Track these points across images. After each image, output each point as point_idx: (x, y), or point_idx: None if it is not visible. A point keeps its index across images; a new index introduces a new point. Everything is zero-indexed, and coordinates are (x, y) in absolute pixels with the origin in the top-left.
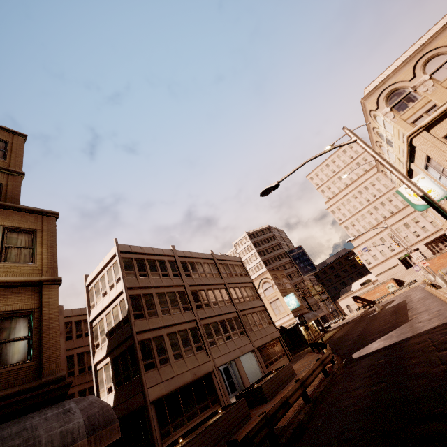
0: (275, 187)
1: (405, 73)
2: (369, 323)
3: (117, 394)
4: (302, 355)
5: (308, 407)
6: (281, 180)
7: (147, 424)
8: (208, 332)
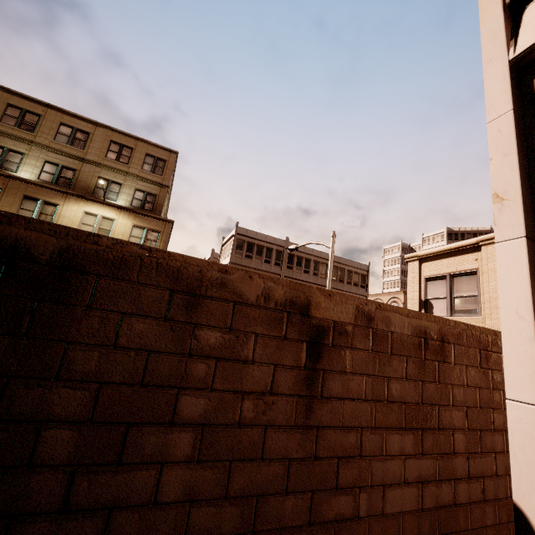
0: (295, 249)
1: None
2: None
3: None
4: None
5: None
6: (297, 246)
7: None
8: None
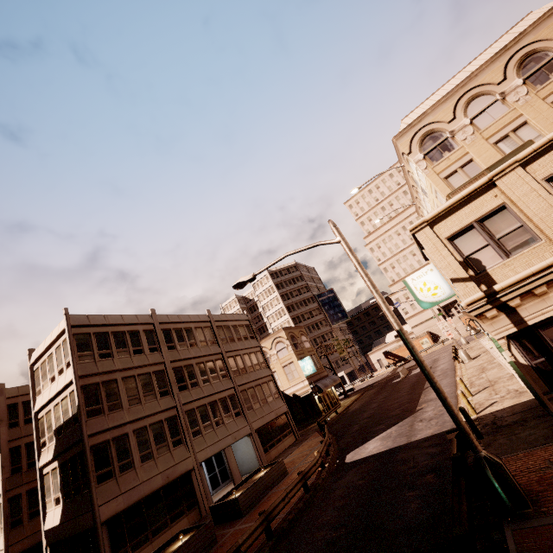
0: (251, 280)
1: (445, 112)
2: (386, 398)
3: (65, 508)
4: (311, 432)
5: (267, 548)
6: (257, 273)
7: (96, 549)
8: (192, 419)
